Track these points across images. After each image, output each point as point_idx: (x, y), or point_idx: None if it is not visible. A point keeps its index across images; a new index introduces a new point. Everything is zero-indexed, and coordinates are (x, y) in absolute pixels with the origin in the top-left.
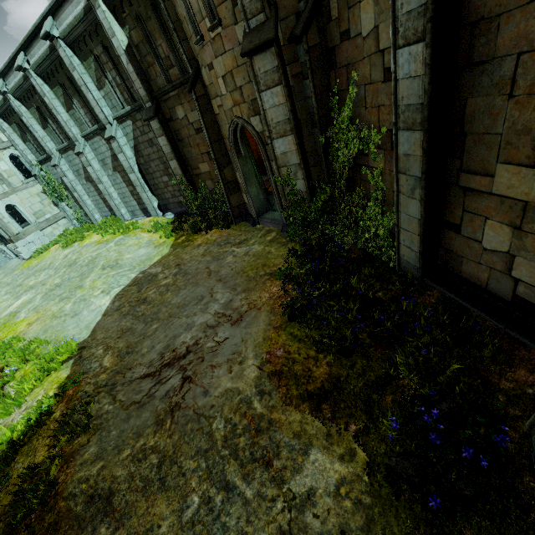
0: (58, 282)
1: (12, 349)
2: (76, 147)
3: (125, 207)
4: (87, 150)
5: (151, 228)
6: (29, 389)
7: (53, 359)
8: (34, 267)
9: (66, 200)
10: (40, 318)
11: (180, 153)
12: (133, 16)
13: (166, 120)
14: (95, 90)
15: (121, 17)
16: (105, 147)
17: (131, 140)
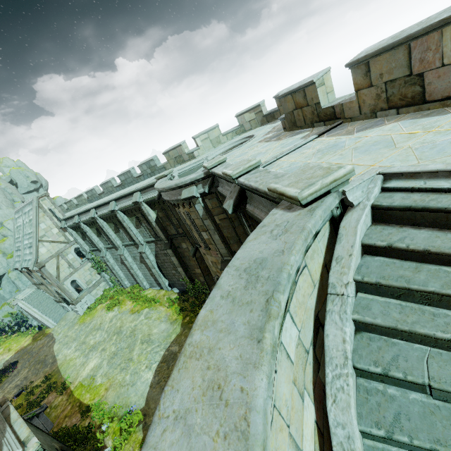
0: (114, 351)
1: (103, 411)
2: (118, 250)
3: (146, 280)
4: (125, 251)
5: (165, 302)
6: (120, 443)
7: (131, 423)
8: (89, 325)
9: (105, 270)
10: (112, 385)
11: (184, 262)
12: (160, 208)
13: (176, 247)
14: (134, 229)
15: (153, 207)
16: (136, 251)
17: (153, 251)
